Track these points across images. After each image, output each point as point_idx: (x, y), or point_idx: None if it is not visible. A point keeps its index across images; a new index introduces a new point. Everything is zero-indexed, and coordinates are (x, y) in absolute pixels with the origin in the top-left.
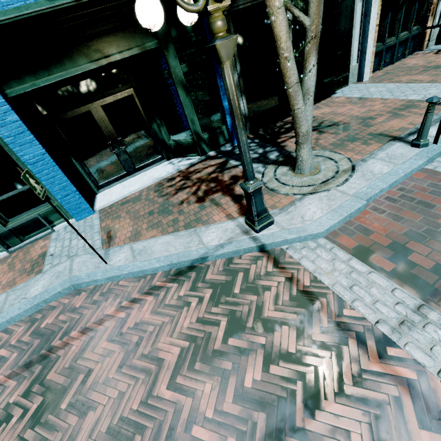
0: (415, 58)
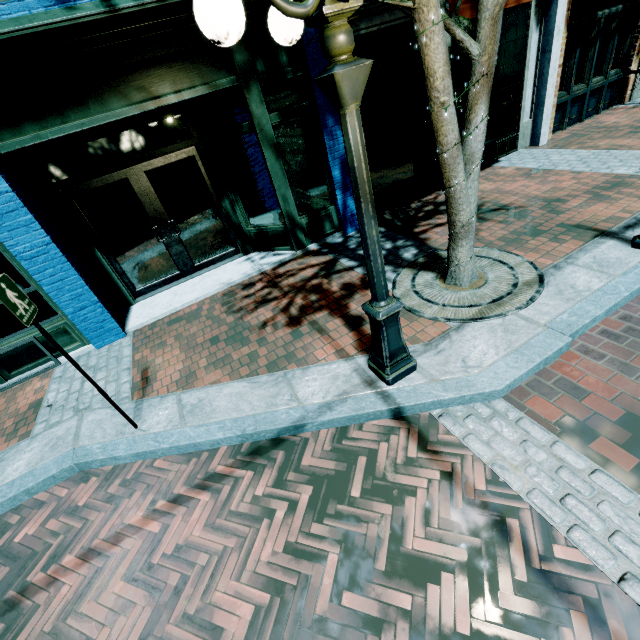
0: (615, 115)
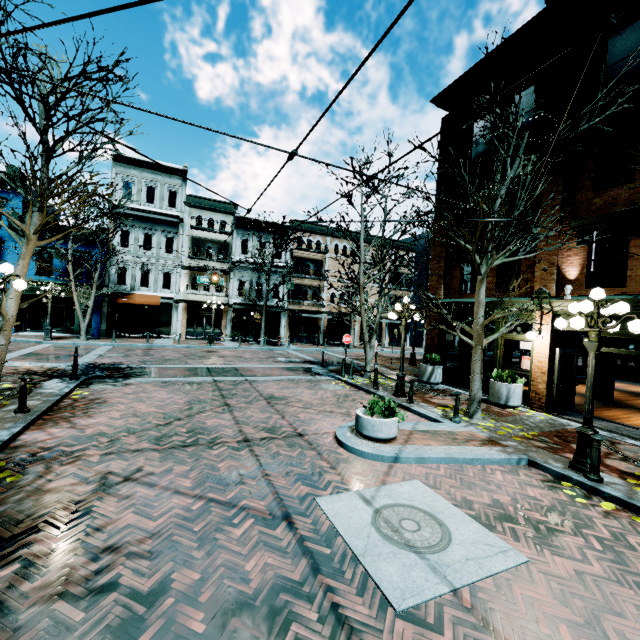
0: None
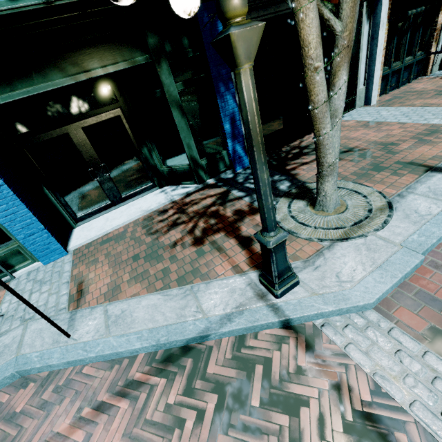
0: (422, 83)
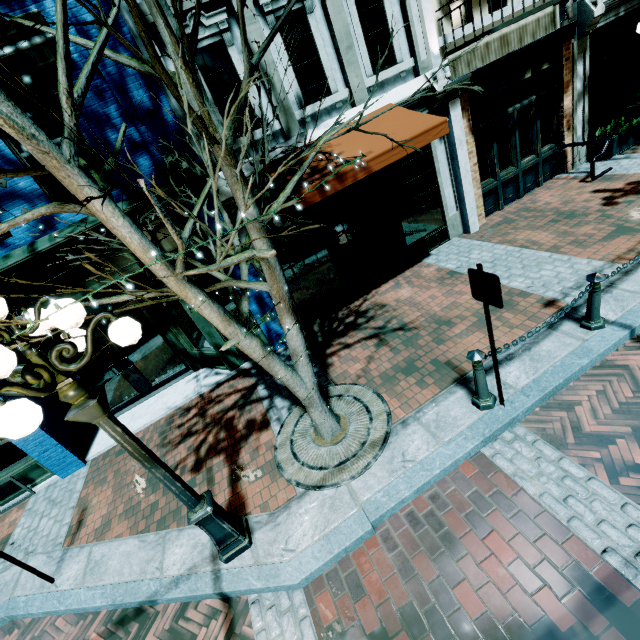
0: (553, 190)
